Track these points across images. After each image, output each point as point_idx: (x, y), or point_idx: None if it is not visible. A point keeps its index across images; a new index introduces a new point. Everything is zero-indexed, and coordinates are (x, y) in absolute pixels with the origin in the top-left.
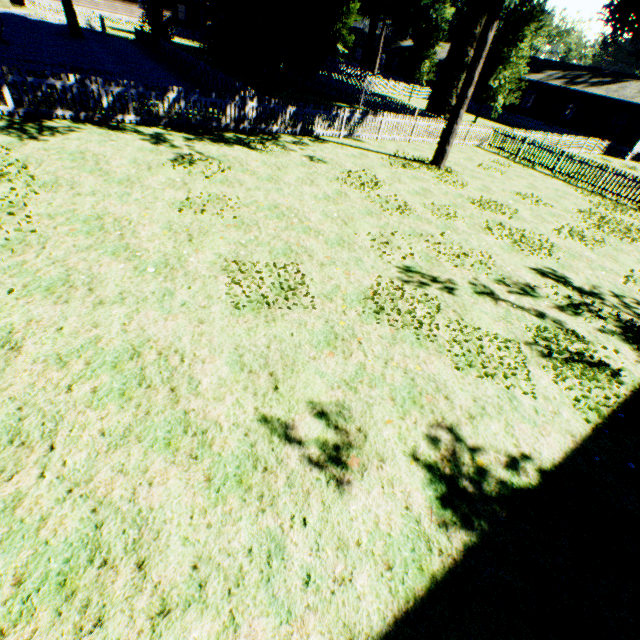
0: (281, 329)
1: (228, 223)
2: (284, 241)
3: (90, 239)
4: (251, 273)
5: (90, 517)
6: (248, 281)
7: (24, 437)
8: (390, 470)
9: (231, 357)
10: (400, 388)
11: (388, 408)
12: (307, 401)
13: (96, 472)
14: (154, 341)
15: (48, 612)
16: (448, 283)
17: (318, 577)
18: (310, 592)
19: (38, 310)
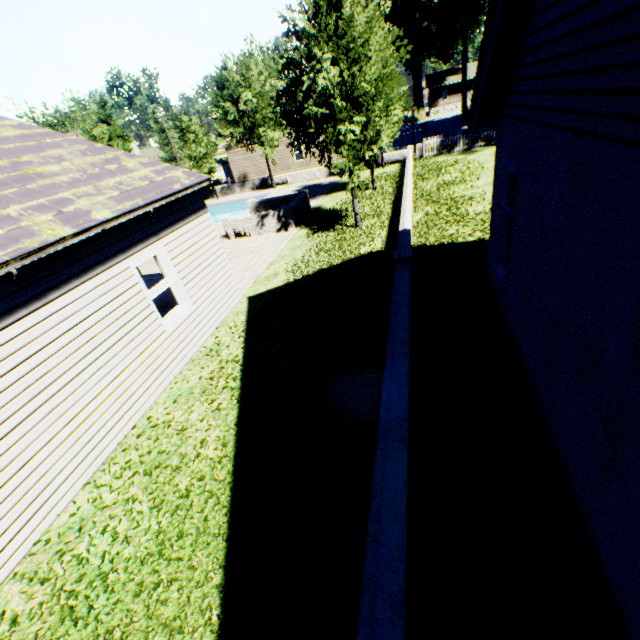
0: None
1: None
2: None
3: None
4: None
5: None
6: None
7: None
8: None
9: None
10: None
11: None
12: None
13: None
14: None
15: None
16: None
17: None
18: None
19: None
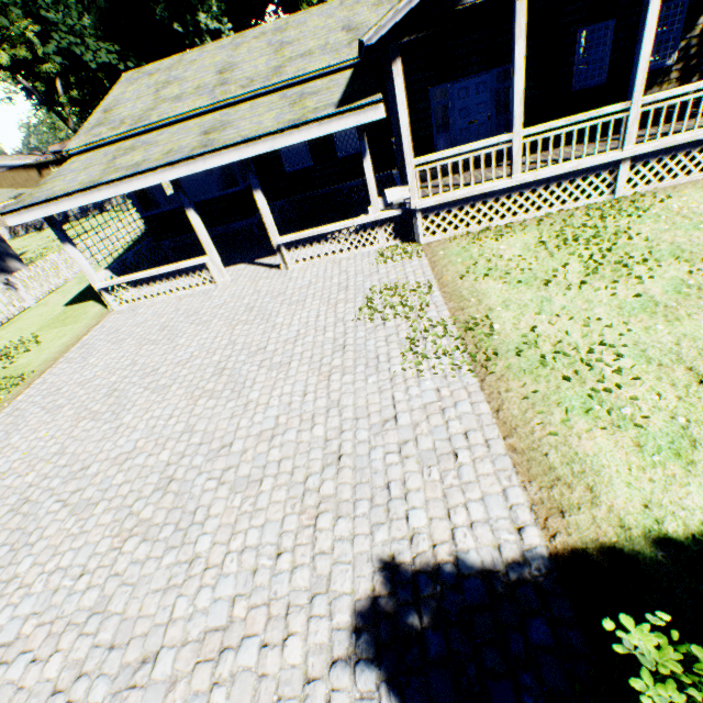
0: None
1: None
2: None
3: None
4: None
5: None
6: None
7: None
8: None
9: None
10: None
11: None
12: None
13: None
14: None
15: None
16: None
17: None
18: None
19: None
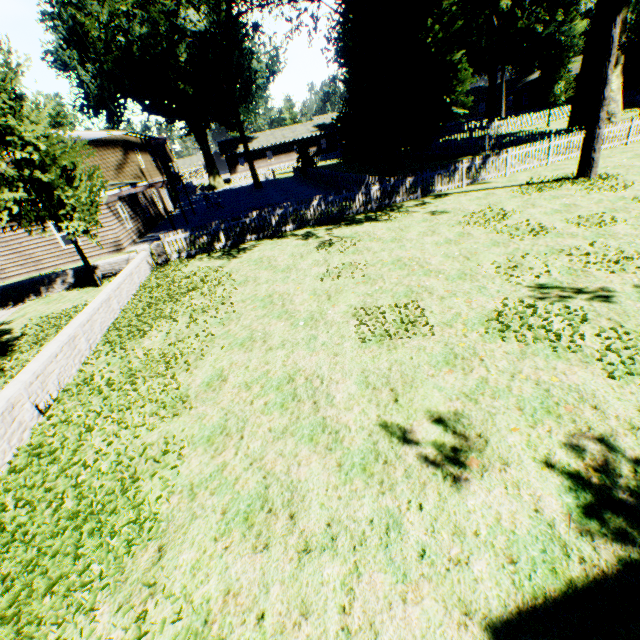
0: (401, 354)
1: (357, 281)
2: (405, 285)
3: (264, 310)
4: (375, 314)
5: (262, 481)
6: (373, 321)
7: (228, 430)
8: (515, 473)
9: (358, 378)
10: (529, 399)
11: (514, 417)
12: (424, 410)
13: (266, 454)
14: (303, 370)
15: (238, 533)
16: (600, 292)
17: (432, 553)
18: (424, 564)
19: (236, 357)
